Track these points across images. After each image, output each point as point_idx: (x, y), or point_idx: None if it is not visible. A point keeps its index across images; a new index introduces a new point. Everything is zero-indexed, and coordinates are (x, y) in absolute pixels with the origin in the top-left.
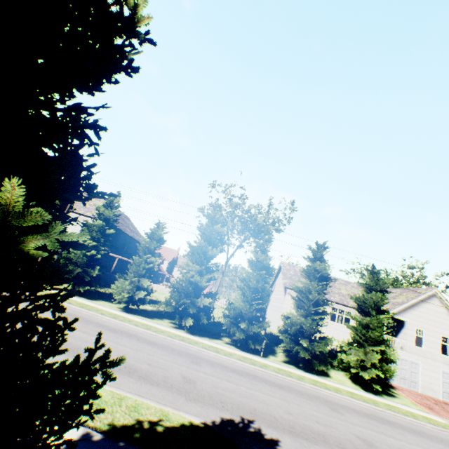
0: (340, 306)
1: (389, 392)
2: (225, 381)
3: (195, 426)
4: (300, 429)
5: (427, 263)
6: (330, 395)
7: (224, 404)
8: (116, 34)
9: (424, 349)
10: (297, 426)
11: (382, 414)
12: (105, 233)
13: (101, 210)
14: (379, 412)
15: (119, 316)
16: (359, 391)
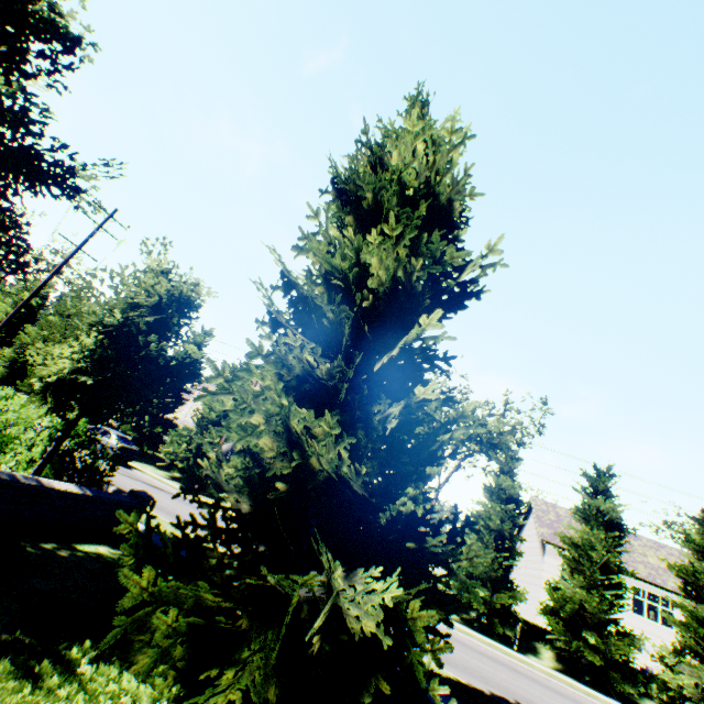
0: (650, 586)
1: None
2: (476, 659)
3: (463, 683)
4: None
5: None
6: None
7: (486, 680)
8: (465, 300)
9: None
10: None
11: None
12: None
13: None
14: None
15: None
16: None
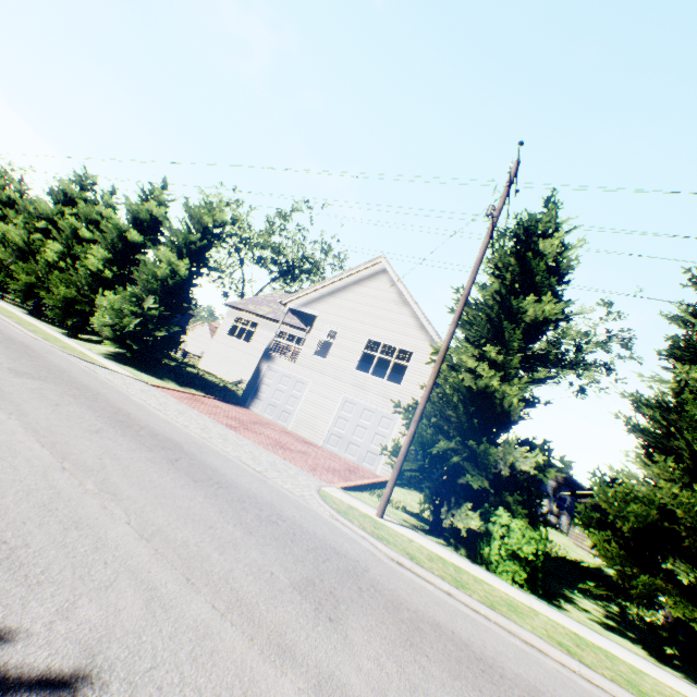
0: (293, 330)
1: (163, 379)
2: None
3: None
4: None
5: None
6: None
7: None
8: None
9: (327, 361)
10: None
11: None
12: None
13: None
14: None
15: None
16: (69, 340)
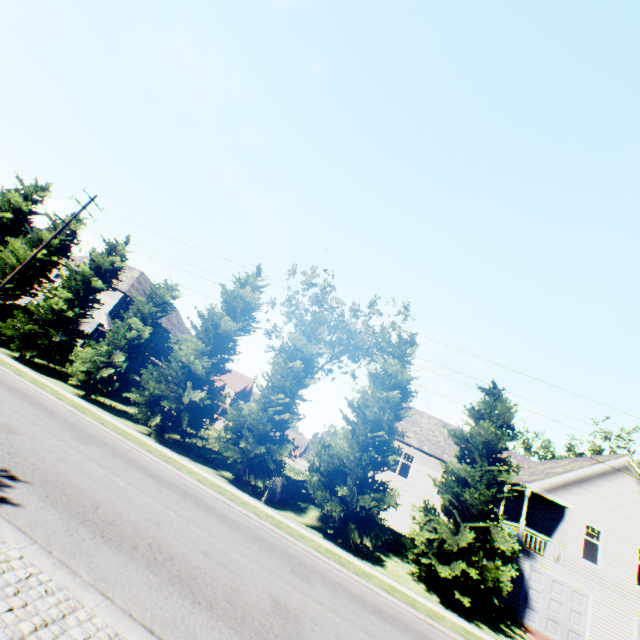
0: None
1: (501, 627)
2: (95, 463)
3: None
4: (129, 532)
5: (637, 431)
6: (333, 570)
7: (7, 454)
8: None
9: (600, 569)
10: (129, 528)
11: (429, 630)
12: (93, 287)
13: (94, 255)
14: (423, 625)
15: (48, 387)
16: (423, 598)
